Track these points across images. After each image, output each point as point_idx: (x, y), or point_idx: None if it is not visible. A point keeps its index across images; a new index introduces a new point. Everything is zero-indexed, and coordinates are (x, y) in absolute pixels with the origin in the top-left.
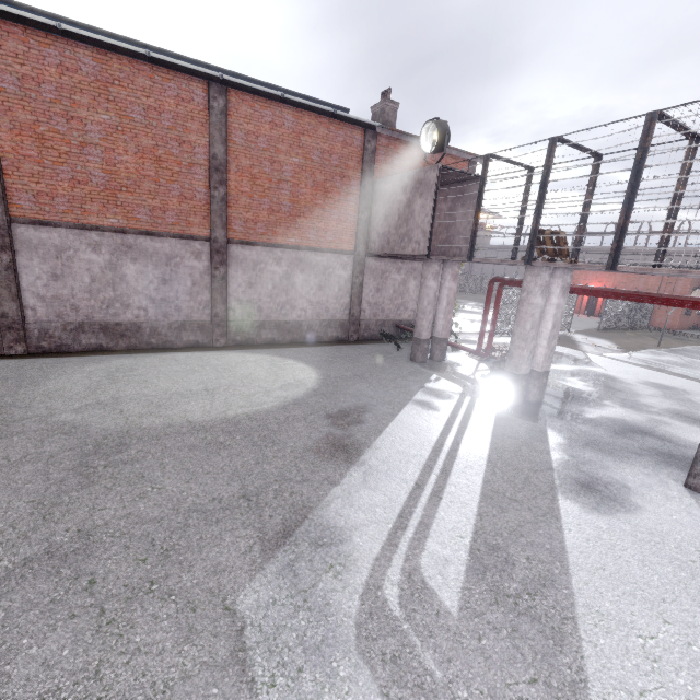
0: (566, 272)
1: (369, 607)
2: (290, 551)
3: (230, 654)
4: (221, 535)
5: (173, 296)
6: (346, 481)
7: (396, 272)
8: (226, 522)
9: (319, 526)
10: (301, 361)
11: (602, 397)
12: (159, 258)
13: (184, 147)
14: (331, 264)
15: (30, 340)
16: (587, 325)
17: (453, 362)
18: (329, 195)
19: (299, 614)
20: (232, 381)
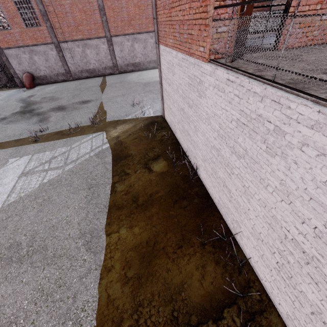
0: None
1: None
2: None
3: None
4: None
5: (147, 53)
6: None
7: None
8: None
9: None
10: None
11: None
12: (142, 41)
13: None
14: None
15: (119, 69)
16: None
17: None
18: None
19: None
20: None
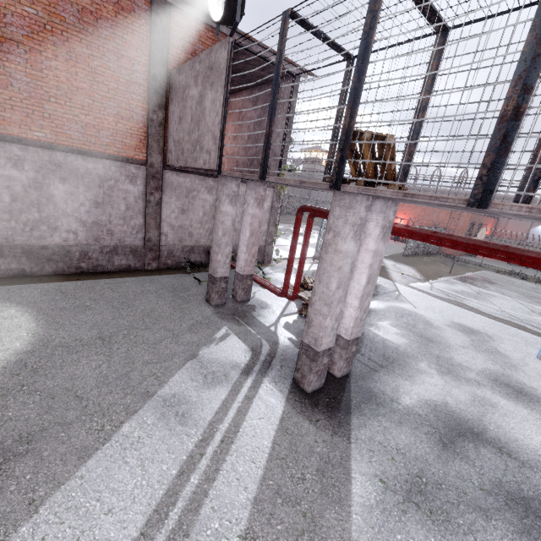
0: (388, 206)
1: None
2: None
3: None
4: None
5: None
6: None
7: (206, 192)
8: None
9: None
10: (31, 310)
11: (416, 355)
12: None
13: None
14: (112, 174)
15: None
16: (394, 250)
17: (259, 302)
18: (99, 78)
19: None
20: None
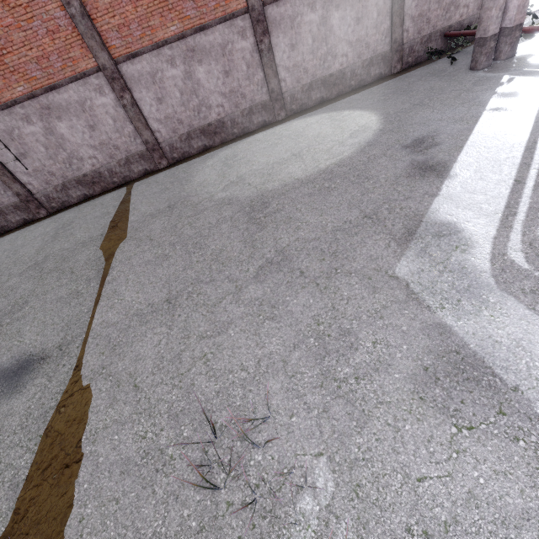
0: None
1: (499, 266)
2: (419, 243)
3: (406, 296)
4: (363, 241)
5: (236, 86)
6: (444, 192)
7: None
8: (362, 233)
9: (435, 225)
10: (355, 109)
11: None
12: (215, 52)
13: None
14: None
15: (166, 155)
16: None
17: (526, 54)
18: None
19: (443, 274)
20: (308, 143)
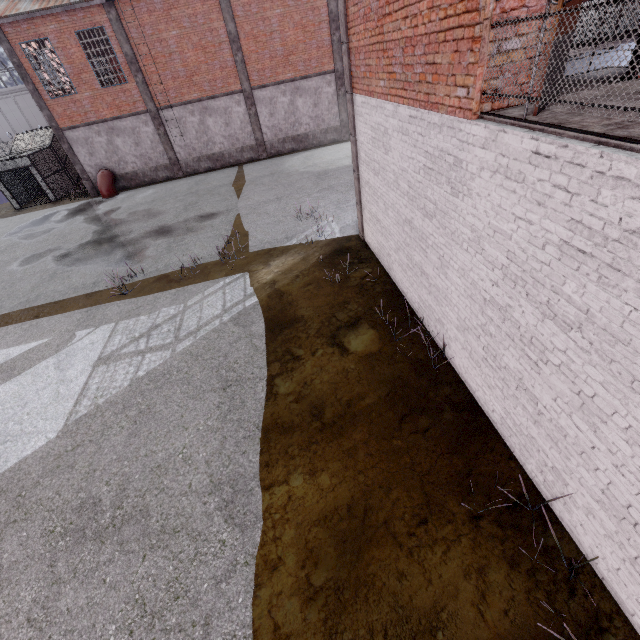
0: None
1: None
2: None
3: None
4: None
5: (320, 114)
6: None
7: None
8: None
9: None
10: None
11: None
12: (311, 92)
13: (315, 12)
14: None
15: (267, 151)
16: None
17: None
18: None
19: None
20: None
